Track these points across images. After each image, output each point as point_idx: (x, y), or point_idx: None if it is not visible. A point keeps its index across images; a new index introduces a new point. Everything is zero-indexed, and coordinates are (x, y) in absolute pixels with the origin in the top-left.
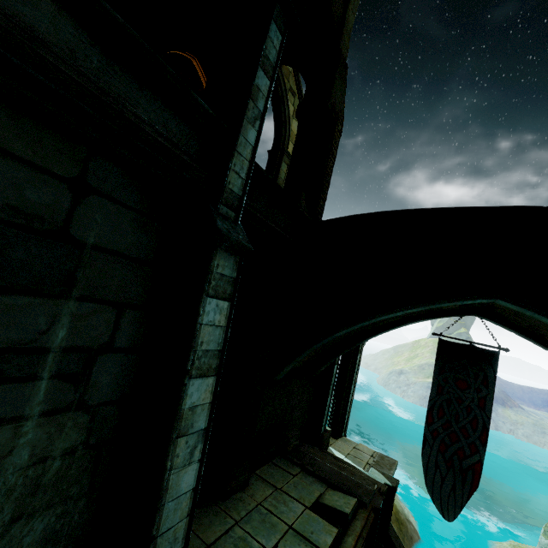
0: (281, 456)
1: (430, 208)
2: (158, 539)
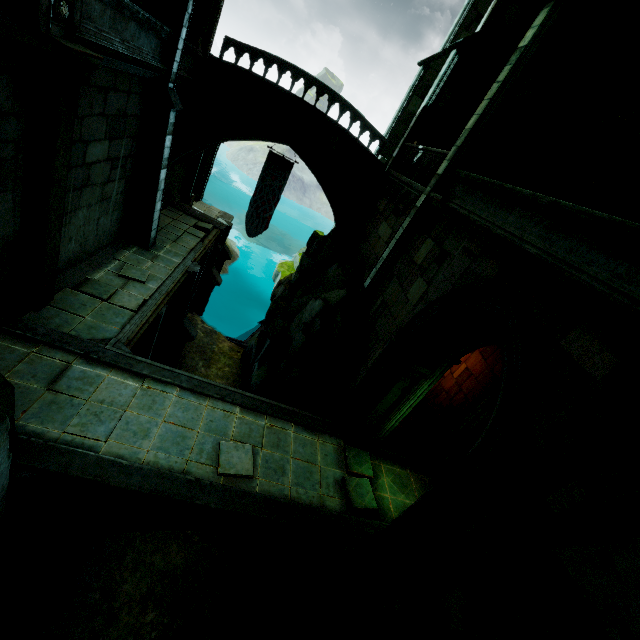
0: (171, 207)
1: (275, 84)
2: (153, 222)
